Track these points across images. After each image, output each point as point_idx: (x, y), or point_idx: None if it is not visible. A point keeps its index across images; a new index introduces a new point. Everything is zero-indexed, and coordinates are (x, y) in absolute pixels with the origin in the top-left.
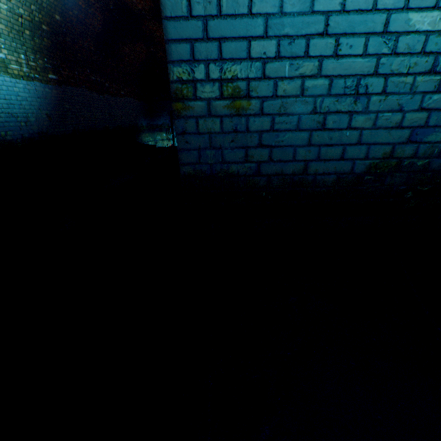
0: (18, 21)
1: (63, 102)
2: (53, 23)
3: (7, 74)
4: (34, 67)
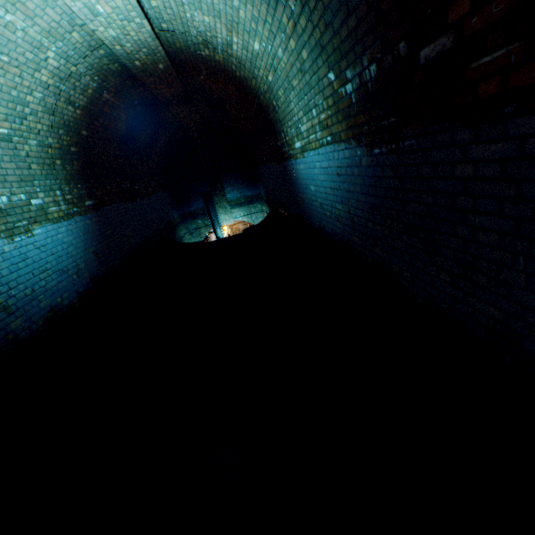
0: (48, 153)
1: (104, 228)
2: (80, 141)
3: (48, 221)
4: (71, 200)
